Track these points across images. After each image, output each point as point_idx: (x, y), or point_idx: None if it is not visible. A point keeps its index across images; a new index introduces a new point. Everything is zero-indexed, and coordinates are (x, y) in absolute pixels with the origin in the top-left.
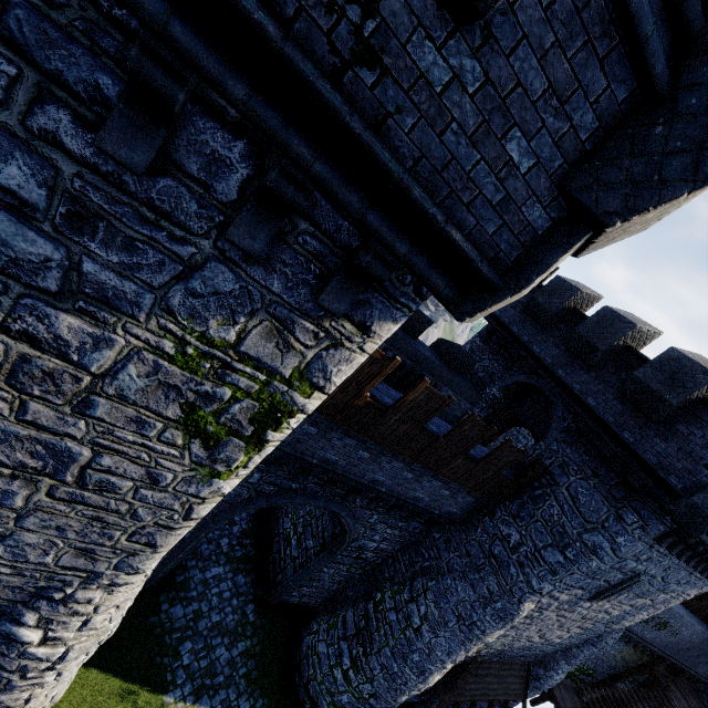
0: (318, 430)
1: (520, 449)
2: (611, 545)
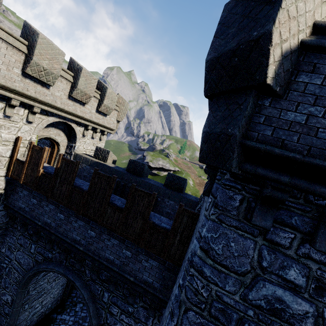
0: (37, 201)
1: (149, 193)
2: (199, 245)
